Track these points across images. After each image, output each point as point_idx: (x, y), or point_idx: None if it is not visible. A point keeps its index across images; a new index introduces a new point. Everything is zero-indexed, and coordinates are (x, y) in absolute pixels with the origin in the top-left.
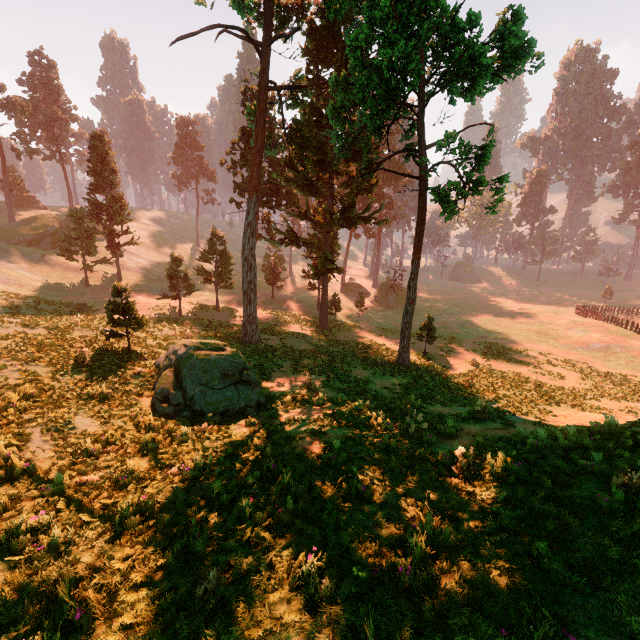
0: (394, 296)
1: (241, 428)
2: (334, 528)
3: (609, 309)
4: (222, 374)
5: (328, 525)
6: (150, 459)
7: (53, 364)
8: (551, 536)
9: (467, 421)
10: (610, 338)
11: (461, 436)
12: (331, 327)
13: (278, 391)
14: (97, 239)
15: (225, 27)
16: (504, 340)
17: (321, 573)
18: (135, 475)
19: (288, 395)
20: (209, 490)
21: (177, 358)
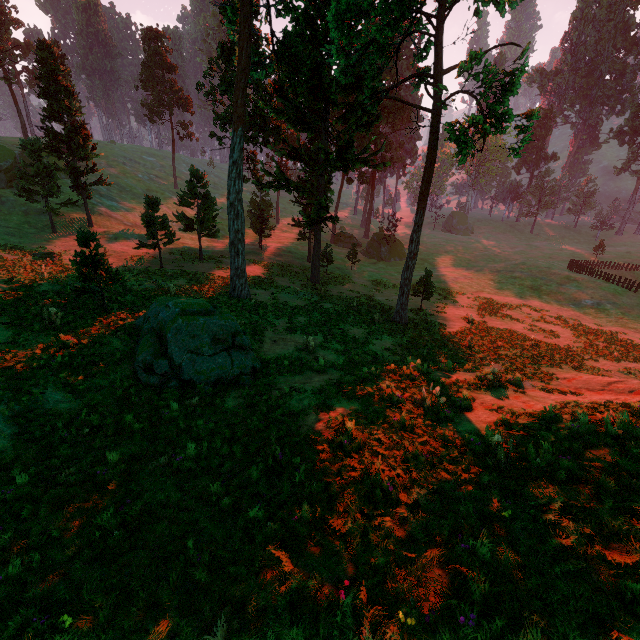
0: (387, 248)
1: (237, 400)
2: (363, 544)
3: (600, 264)
4: (212, 339)
5: (354, 538)
6: (135, 443)
7: (15, 326)
8: (635, 565)
9: (478, 389)
10: (602, 295)
11: (476, 408)
12: (323, 281)
13: (273, 354)
14: (60, 177)
15: None
16: (498, 296)
17: (355, 612)
18: (117, 466)
19: (285, 359)
20: (207, 489)
21: (160, 321)
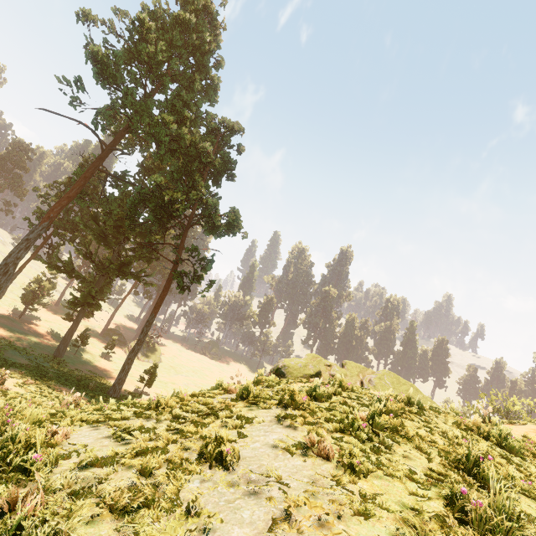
0: (146, 350)
1: None
2: None
3: None
4: None
5: None
6: None
7: None
8: None
9: None
10: None
11: None
12: (67, 357)
13: None
14: None
15: (84, 125)
16: None
17: None
18: None
19: None
20: None
21: None
